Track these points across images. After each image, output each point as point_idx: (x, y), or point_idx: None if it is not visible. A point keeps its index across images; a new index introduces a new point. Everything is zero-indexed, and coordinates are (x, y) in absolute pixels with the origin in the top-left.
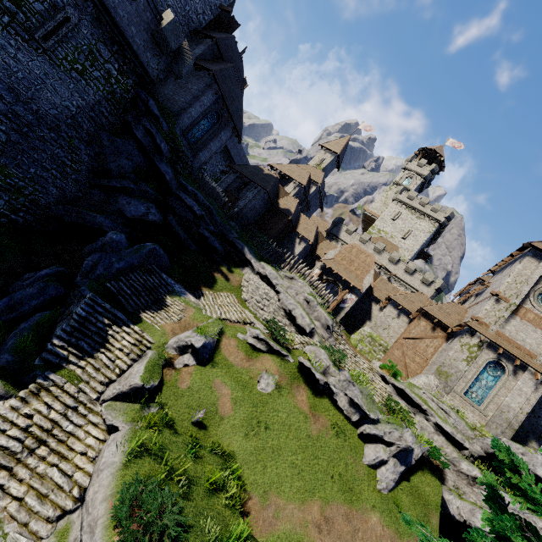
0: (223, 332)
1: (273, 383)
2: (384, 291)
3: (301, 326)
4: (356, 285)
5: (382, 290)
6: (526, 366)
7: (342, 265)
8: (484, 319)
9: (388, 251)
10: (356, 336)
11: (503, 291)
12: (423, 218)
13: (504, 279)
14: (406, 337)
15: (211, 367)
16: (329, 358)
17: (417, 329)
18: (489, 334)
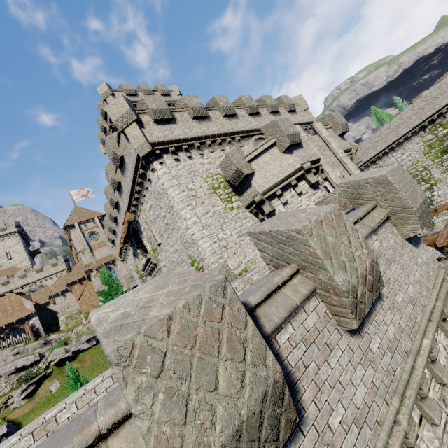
0: (3, 418)
1: (57, 383)
2: (44, 296)
3: (33, 362)
4: (27, 314)
5: (42, 297)
6: (114, 260)
7: (2, 318)
8: (88, 262)
9: (13, 276)
10: (62, 327)
11: (80, 248)
12: (3, 238)
13: (75, 243)
14: (78, 299)
15: (25, 423)
16: (61, 347)
17: (78, 291)
18: (96, 265)
